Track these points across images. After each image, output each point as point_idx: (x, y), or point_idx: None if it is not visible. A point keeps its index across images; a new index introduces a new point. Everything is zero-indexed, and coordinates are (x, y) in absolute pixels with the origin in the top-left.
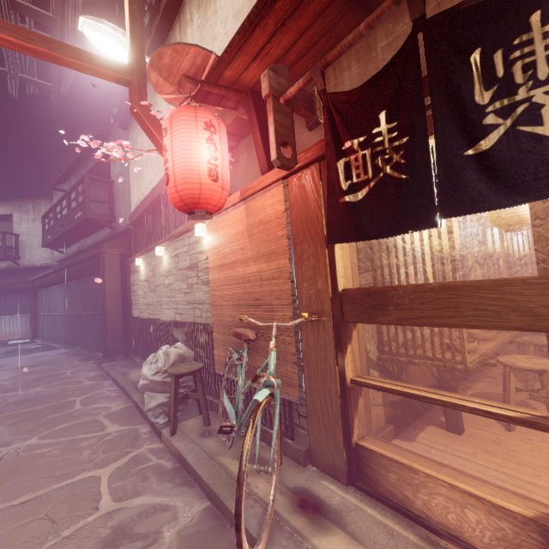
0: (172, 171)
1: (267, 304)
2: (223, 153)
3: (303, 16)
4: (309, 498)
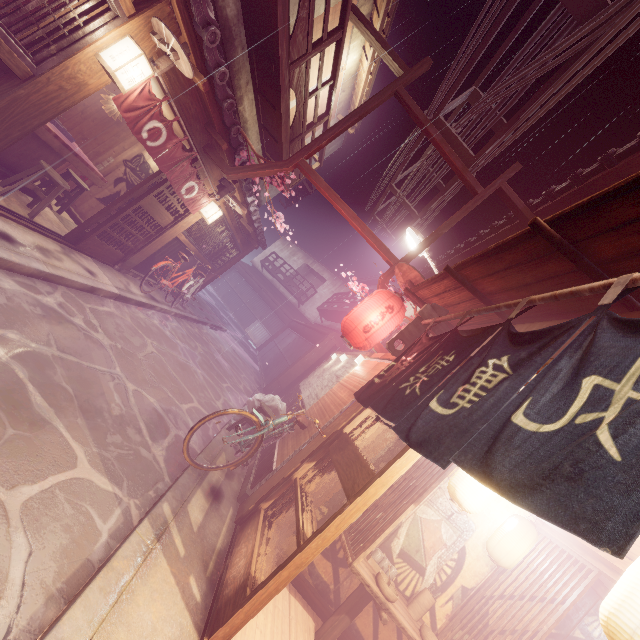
0: (353, 312)
1: (325, 415)
2: (386, 325)
3: (461, 294)
4: (219, 495)
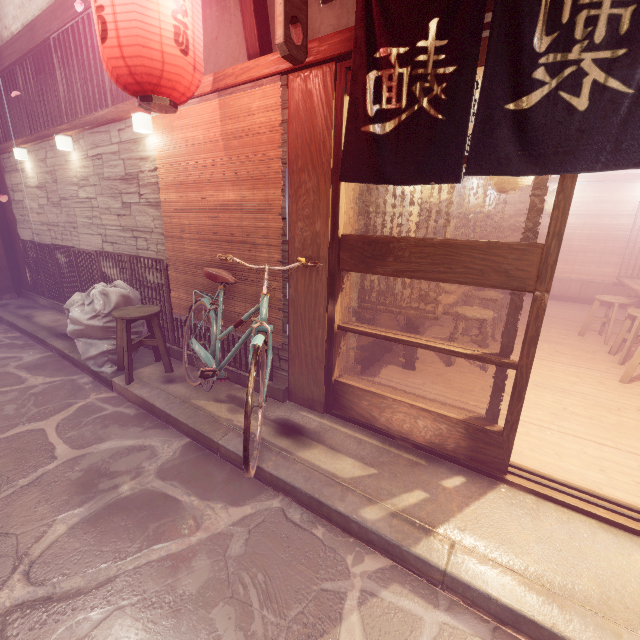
0: (112, 15)
1: (248, 243)
2: (194, 5)
3: None
4: (291, 426)
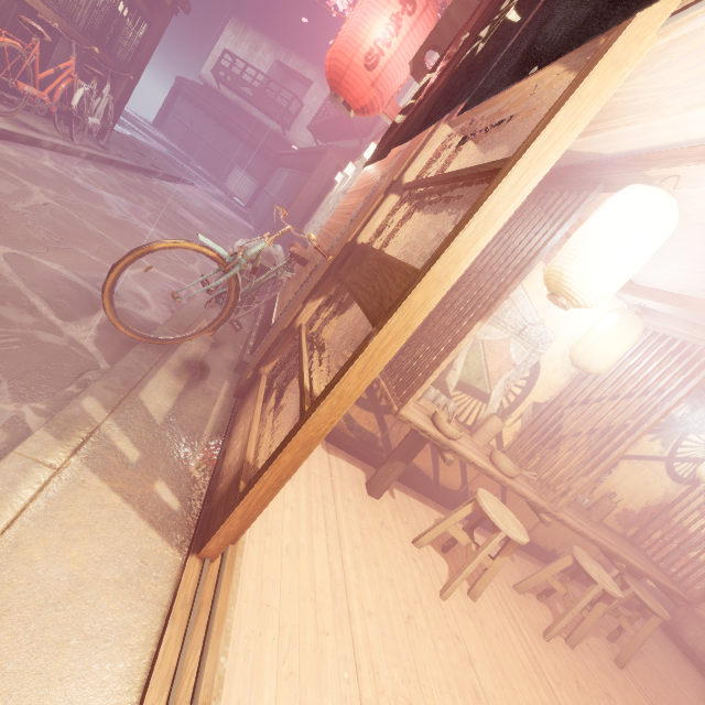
0: (342, 34)
1: (330, 237)
2: (404, 46)
3: None
4: (202, 370)
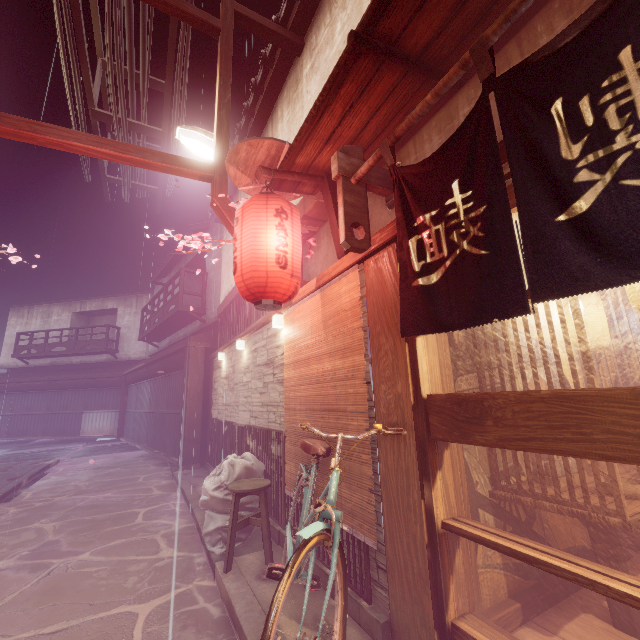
0: (240, 259)
1: (341, 411)
2: (295, 239)
3: (372, 97)
4: None
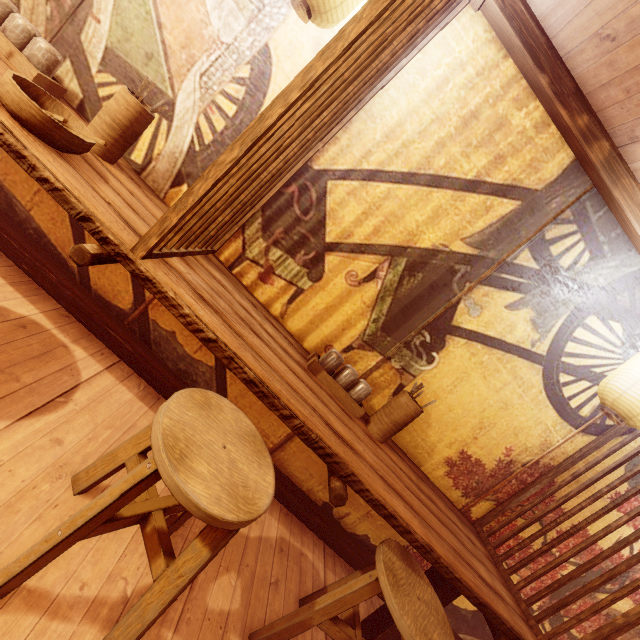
0: None
1: None
2: None
3: None
4: None
